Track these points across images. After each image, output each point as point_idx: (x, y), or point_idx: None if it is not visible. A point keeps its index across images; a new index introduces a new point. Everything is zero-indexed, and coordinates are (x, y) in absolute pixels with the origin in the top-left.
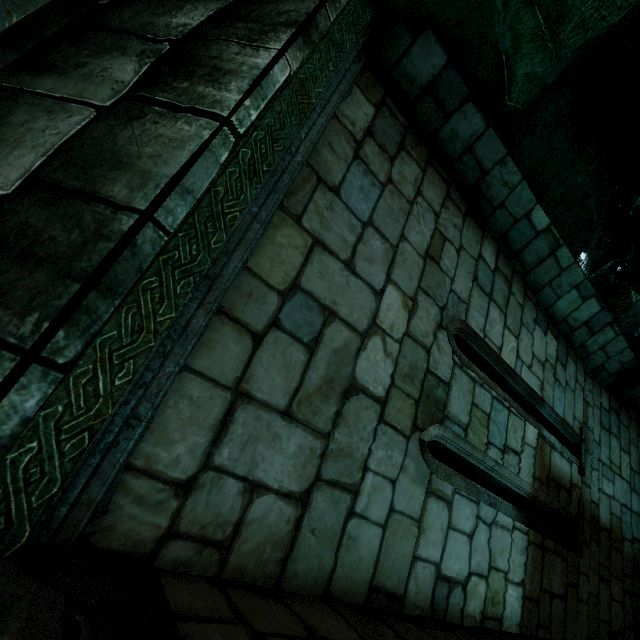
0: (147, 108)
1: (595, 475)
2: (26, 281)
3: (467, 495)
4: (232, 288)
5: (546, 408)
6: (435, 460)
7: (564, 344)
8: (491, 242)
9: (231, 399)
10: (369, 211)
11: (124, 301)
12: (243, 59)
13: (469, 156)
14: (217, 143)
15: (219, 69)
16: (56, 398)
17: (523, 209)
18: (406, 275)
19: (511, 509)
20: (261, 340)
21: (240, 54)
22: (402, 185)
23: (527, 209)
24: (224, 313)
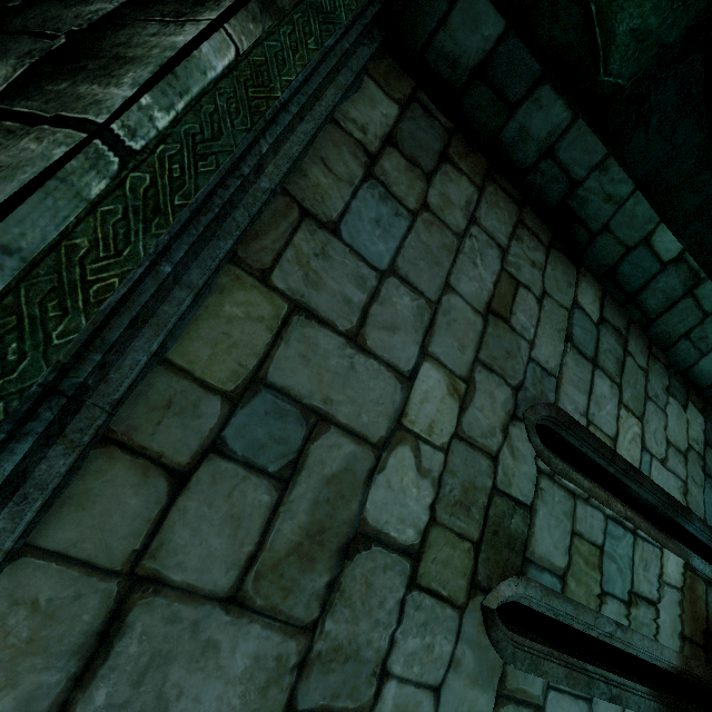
0: None
1: None
2: None
3: (570, 689)
4: (133, 398)
5: (694, 522)
6: (512, 635)
7: None
8: (592, 282)
9: (120, 592)
10: (390, 253)
11: None
12: (158, 40)
13: (549, 163)
14: (79, 166)
15: (120, 58)
16: None
17: (639, 232)
18: (454, 344)
19: (647, 700)
20: (187, 479)
21: (157, 34)
22: (445, 211)
23: (645, 231)
24: (115, 442)
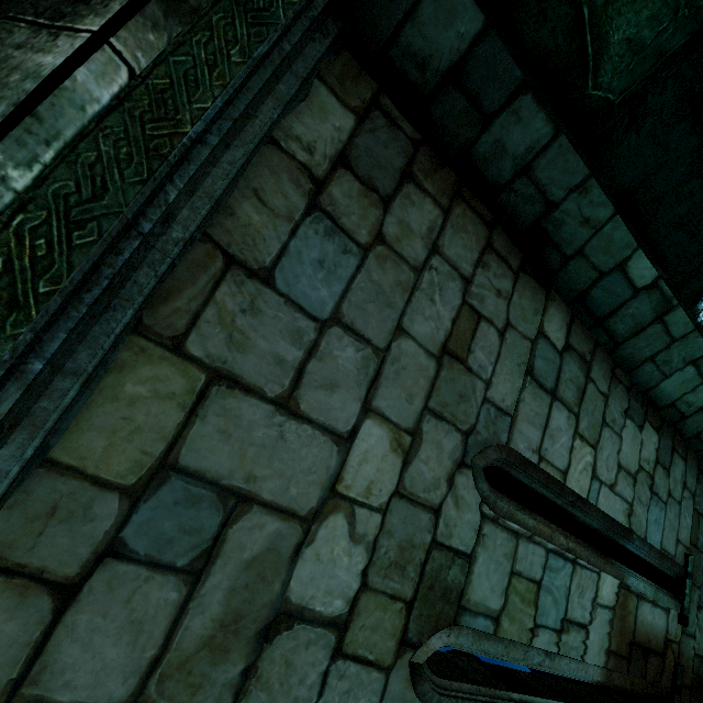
0: None
1: None
2: None
3: None
4: (6, 510)
5: (634, 542)
6: (441, 680)
7: (669, 436)
8: (561, 306)
9: None
10: (334, 299)
11: None
12: (22, 57)
13: (525, 181)
14: None
15: None
16: None
17: (614, 257)
18: (402, 395)
19: None
20: (77, 590)
21: (23, 46)
22: (403, 242)
23: (621, 257)
24: None
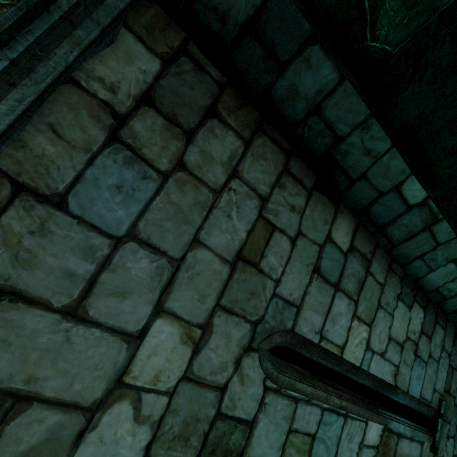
0: None
1: (451, 443)
2: None
3: None
4: None
5: (398, 395)
6: None
7: (433, 312)
8: (348, 217)
9: None
10: (131, 218)
11: None
12: None
13: (316, 119)
14: None
15: None
16: None
17: (391, 181)
18: (194, 296)
19: None
20: None
21: None
22: (204, 168)
23: (397, 181)
24: None
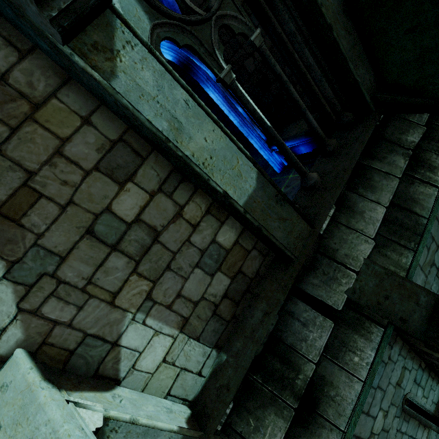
0: (414, 180)
1: None
2: (405, 233)
3: None
4: None
5: None
6: None
7: None
8: None
9: None
10: None
11: (421, 240)
12: (438, 162)
13: None
14: (437, 195)
15: (431, 165)
16: (414, 260)
17: None
18: None
19: None
20: None
21: (437, 159)
22: None
23: None
24: None
